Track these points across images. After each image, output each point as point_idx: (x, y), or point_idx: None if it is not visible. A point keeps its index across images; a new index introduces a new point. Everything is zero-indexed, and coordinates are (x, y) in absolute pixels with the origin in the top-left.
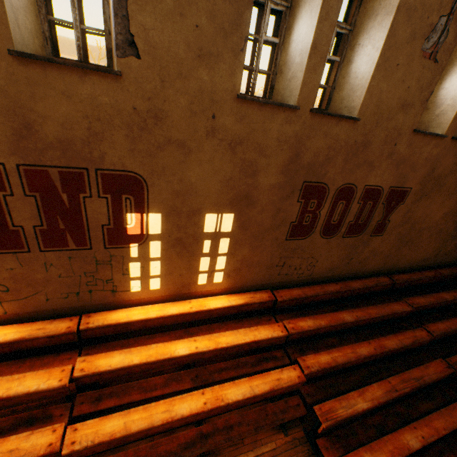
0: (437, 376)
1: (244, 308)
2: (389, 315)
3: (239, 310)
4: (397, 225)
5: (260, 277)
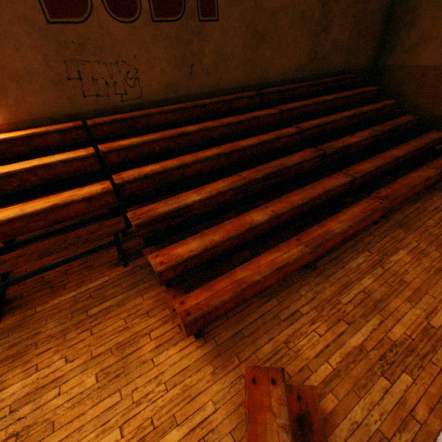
0: (301, 160)
1: (38, 143)
2: (252, 123)
3: (31, 147)
4: (233, 0)
5: (54, 102)
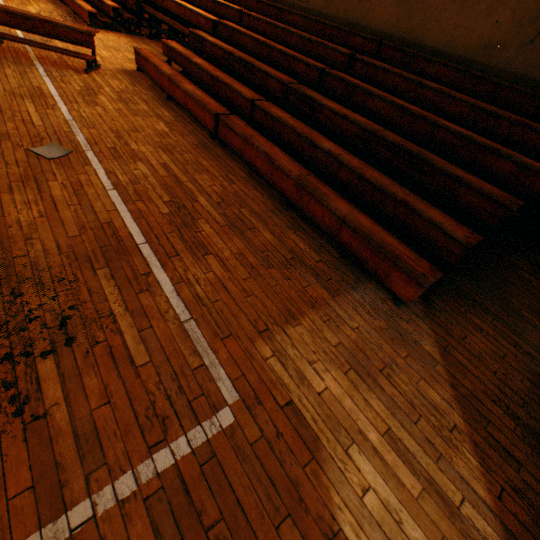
0: (267, 71)
1: (249, 4)
2: (320, 50)
3: (246, 5)
4: None
5: None
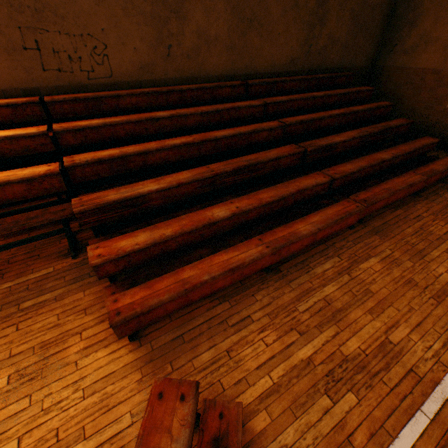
0: (278, 156)
1: None
2: (232, 114)
3: None
4: None
5: (7, 73)
